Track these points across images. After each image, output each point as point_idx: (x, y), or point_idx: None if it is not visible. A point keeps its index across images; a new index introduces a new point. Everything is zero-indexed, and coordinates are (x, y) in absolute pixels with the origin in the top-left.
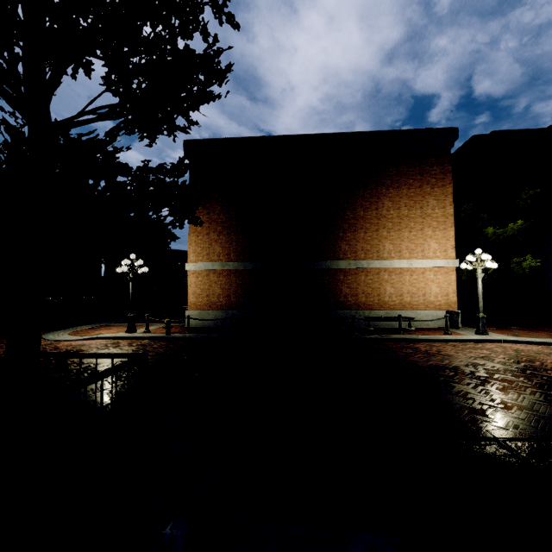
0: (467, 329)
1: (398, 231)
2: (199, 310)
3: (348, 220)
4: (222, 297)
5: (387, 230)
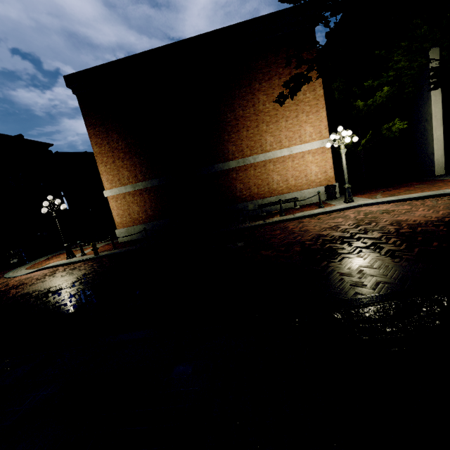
0: (342, 199)
1: (275, 123)
2: (126, 228)
3: (230, 122)
4: (141, 213)
5: (266, 124)
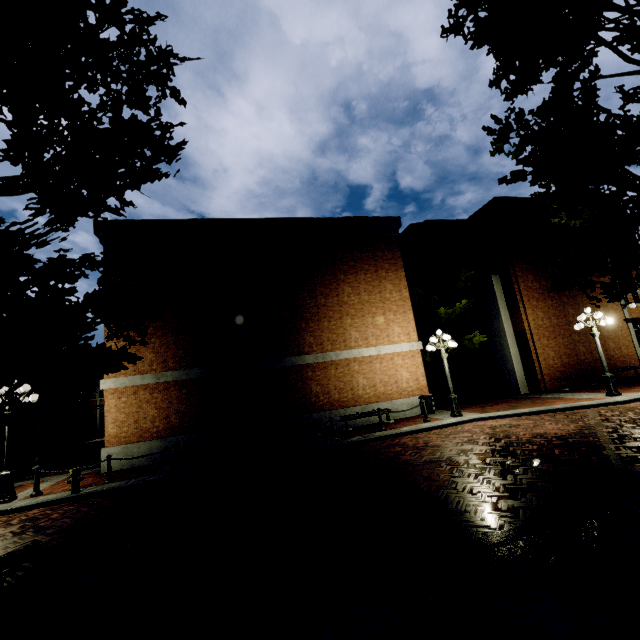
0: (441, 413)
1: (361, 317)
2: (124, 445)
3: (310, 309)
4: (158, 420)
5: (351, 317)
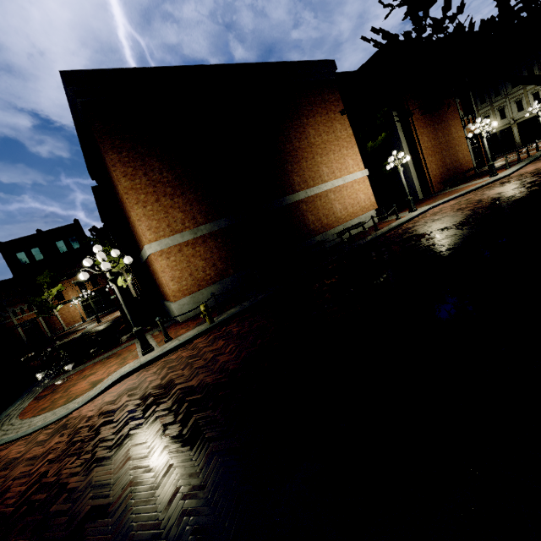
0: (393, 216)
1: (326, 155)
2: (190, 295)
3: (290, 152)
4: (207, 269)
5: (320, 156)
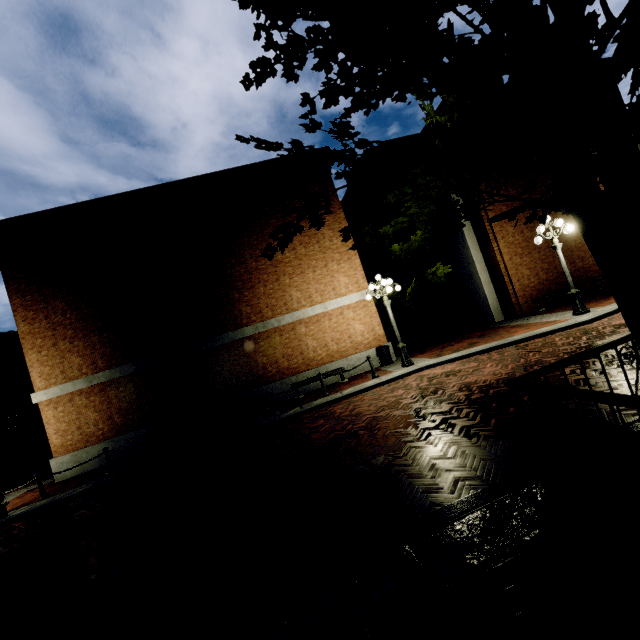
0: (399, 362)
1: (301, 274)
2: (72, 453)
3: (241, 276)
4: (101, 422)
5: (289, 277)
